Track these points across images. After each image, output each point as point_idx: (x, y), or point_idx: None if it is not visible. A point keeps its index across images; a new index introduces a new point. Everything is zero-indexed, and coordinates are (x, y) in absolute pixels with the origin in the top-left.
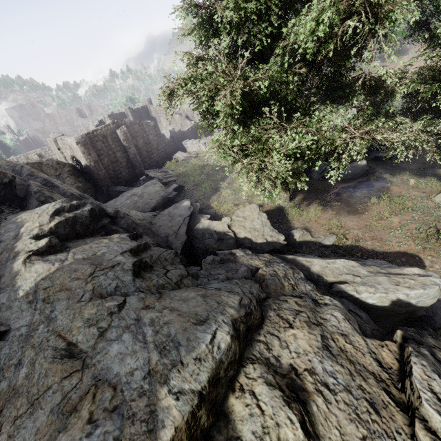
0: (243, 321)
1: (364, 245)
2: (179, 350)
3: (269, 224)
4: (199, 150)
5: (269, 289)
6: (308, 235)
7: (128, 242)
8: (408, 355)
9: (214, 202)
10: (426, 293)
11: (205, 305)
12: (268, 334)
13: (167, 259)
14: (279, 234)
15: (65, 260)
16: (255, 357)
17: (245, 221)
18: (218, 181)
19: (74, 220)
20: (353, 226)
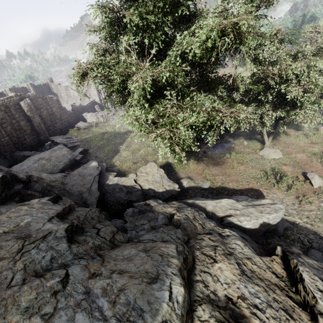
0: (184, 267)
1: (228, 186)
2: (144, 318)
3: (166, 177)
4: (98, 121)
5: (187, 231)
6: (192, 182)
7: (52, 207)
8: (295, 266)
9: (117, 162)
10: (277, 216)
11: (151, 260)
12: (201, 272)
13: (94, 217)
14: (174, 184)
15: None
16: (200, 298)
17: (148, 176)
18: (117, 145)
19: None
20: (218, 173)
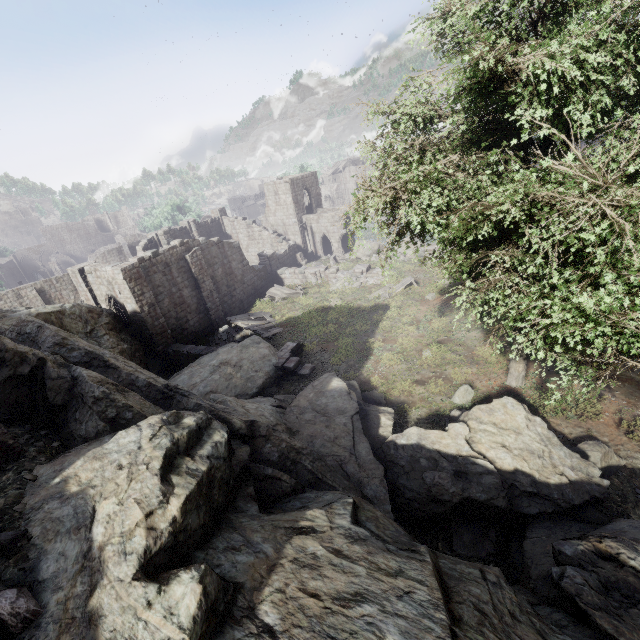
0: None
1: None
2: None
3: (556, 440)
4: (305, 283)
5: None
6: (611, 453)
7: (399, 565)
8: None
9: (375, 377)
10: None
11: None
12: None
13: (513, 612)
14: (586, 463)
15: None
16: None
17: (503, 433)
18: (361, 336)
19: (209, 477)
20: None
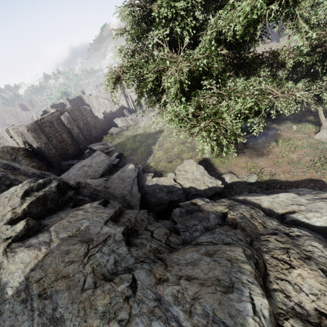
0: (259, 274)
1: (279, 178)
2: None
3: (206, 173)
4: (128, 124)
5: (247, 232)
6: (235, 177)
7: (104, 211)
8: None
9: (152, 162)
10: None
11: (219, 266)
12: (278, 280)
13: (143, 219)
14: (216, 180)
15: (50, 241)
16: (283, 311)
17: (187, 174)
18: (149, 146)
19: (44, 197)
20: (265, 165)
